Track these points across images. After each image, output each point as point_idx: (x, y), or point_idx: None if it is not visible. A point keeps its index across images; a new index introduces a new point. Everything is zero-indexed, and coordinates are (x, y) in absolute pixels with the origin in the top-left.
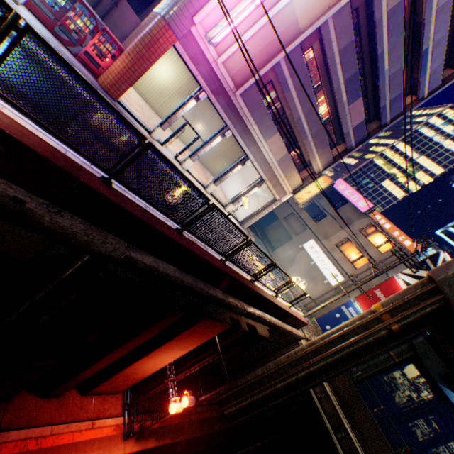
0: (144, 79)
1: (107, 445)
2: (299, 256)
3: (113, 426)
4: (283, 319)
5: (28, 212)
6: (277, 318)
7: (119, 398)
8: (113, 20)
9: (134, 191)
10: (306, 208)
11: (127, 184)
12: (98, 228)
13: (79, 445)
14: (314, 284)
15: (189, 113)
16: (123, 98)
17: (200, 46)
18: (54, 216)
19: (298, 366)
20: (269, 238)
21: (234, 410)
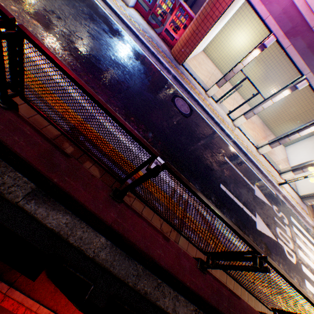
0: (221, 50)
1: None
2: None
3: None
4: None
5: None
6: None
7: None
8: (199, 5)
9: (49, 121)
10: None
11: (37, 109)
12: (0, 160)
13: None
14: None
15: (261, 75)
16: (193, 65)
17: None
18: None
19: None
20: None
21: None
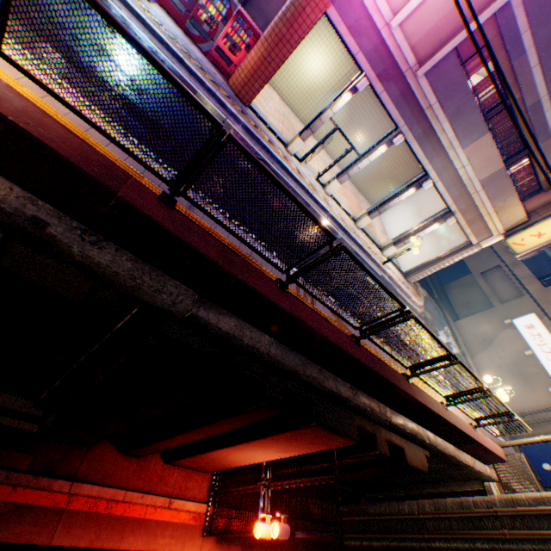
0: (290, 78)
1: (181, 535)
2: (502, 337)
3: (192, 513)
4: (458, 444)
5: (51, 239)
6: (445, 440)
7: (206, 478)
8: (256, 5)
9: (212, 217)
10: (527, 261)
11: (200, 206)
12: (155, 269)
13: (150, 523)
14: (527, 387)
15: (345, 118)
16: (259, 104)
17: (364, 5)
18: (87, 247)
19: (477, 530)
20: (451, 300)
21: (358, 545)
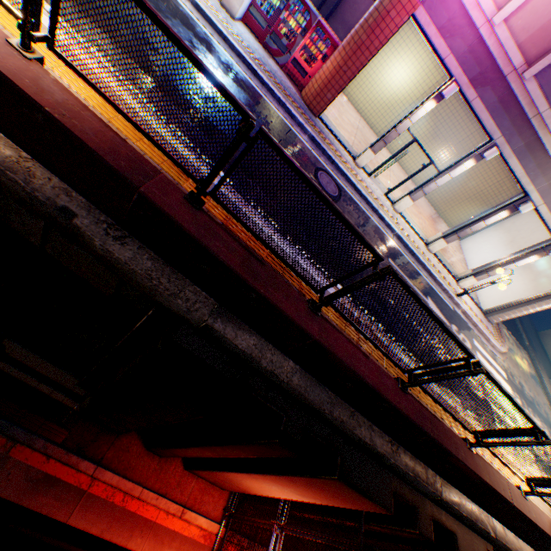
0: (369, 90)
1: None
2: None
3: (202, 529)
4: (539, 548)
5: (76, 230)
6: (520, 538)
7: (223, 495)
8: (339, 17)
9: (240, 222)
10: None
11: (229, 209)
12: (175, 272)
13: (159, 528)
14: None
15: (427, 131)
16: (331, 115)
17: (461, 1)
18: (109, 241)
19: None
20: (547, 351)
21: None
